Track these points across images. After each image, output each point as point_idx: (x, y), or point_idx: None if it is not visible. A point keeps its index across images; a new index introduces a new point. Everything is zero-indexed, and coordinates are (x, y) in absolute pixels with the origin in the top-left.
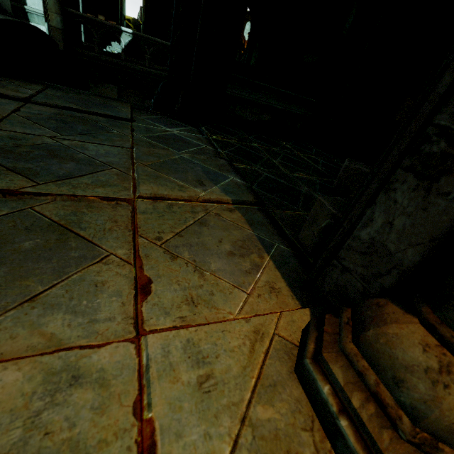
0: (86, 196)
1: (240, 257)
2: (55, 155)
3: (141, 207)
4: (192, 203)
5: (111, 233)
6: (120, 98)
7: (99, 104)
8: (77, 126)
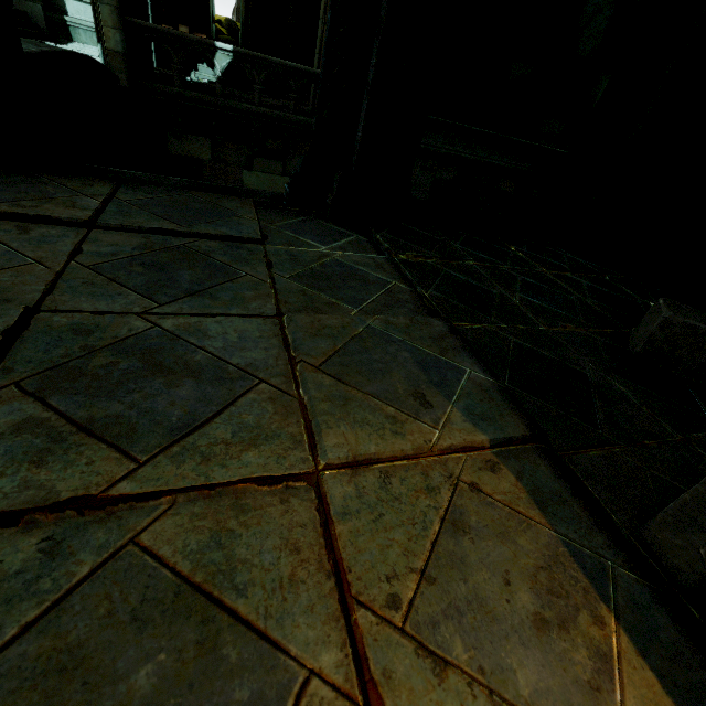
0: (230, 485)
1: (562, 633)
2: (157, 365)
3: (335, 496)
4: (420, 459)
5: (296, 591)
6: (215, 157)
7: (206, 211)
8: (180, 274)
